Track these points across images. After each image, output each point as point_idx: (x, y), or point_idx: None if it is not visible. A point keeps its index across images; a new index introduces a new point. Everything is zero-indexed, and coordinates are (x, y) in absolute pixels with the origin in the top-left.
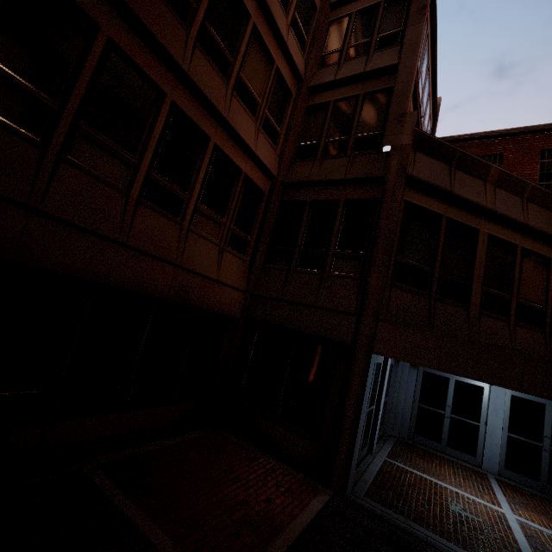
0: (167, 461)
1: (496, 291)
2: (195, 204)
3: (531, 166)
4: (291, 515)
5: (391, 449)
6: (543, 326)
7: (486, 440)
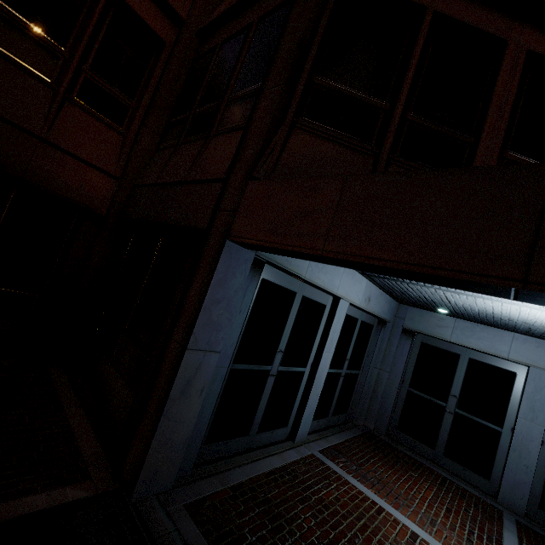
0: None
1: (534, 160)
2: None
3: None
4: None
5: (340, 442)
6: None
7: (510, 456)
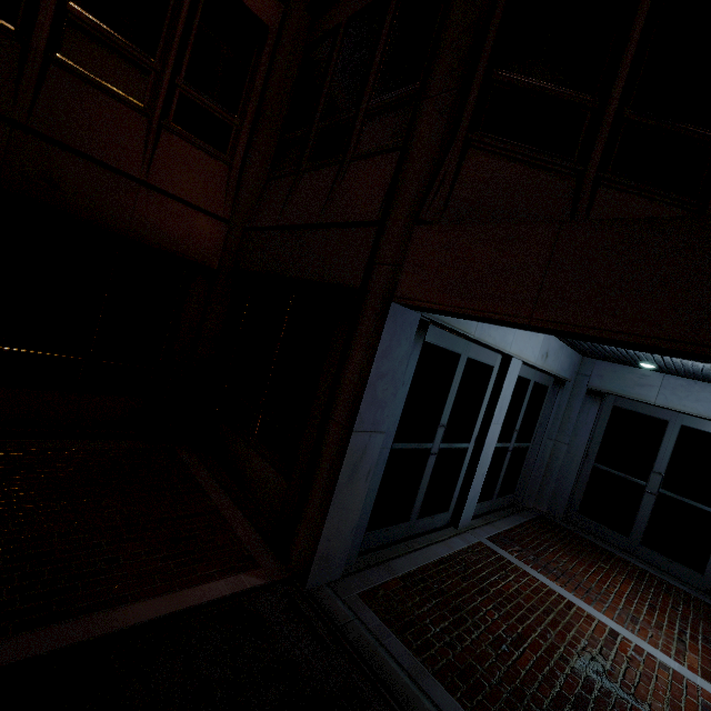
0: (4, 466)
1: None
2: (58, 5)
3: None
4: (123, 598)
5: (509, 529)
6: None
7: None
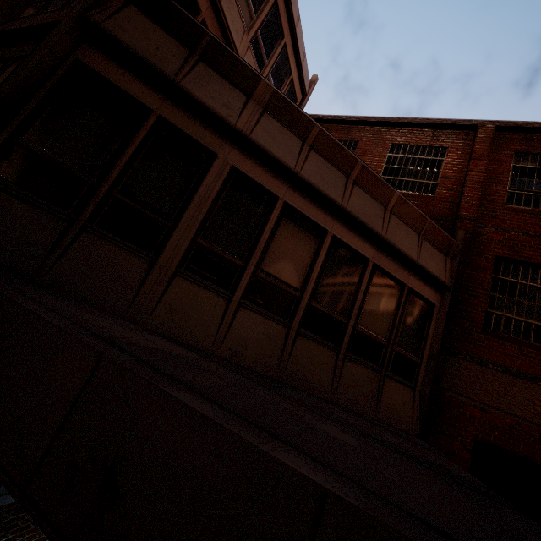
0: None
1: (221, 248)
2: None
3: (379, 158)
4: None
5: None
6: (291, 317)
7: None
